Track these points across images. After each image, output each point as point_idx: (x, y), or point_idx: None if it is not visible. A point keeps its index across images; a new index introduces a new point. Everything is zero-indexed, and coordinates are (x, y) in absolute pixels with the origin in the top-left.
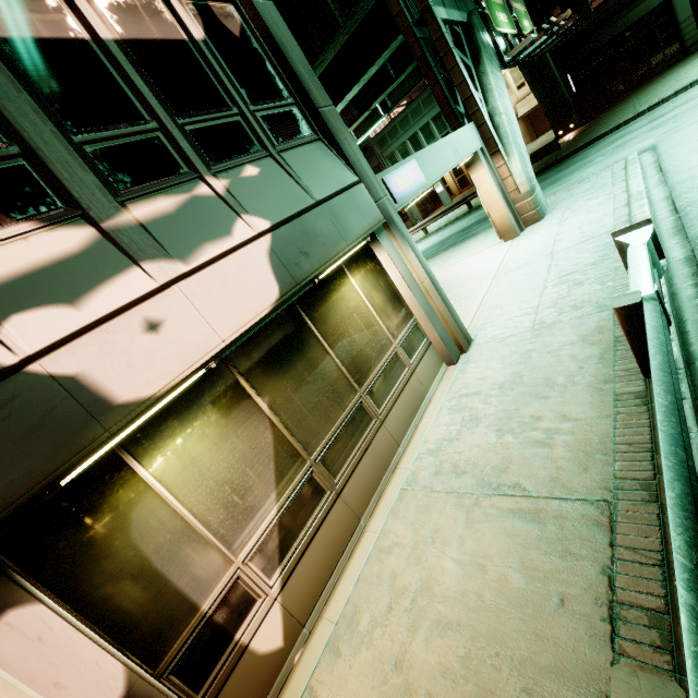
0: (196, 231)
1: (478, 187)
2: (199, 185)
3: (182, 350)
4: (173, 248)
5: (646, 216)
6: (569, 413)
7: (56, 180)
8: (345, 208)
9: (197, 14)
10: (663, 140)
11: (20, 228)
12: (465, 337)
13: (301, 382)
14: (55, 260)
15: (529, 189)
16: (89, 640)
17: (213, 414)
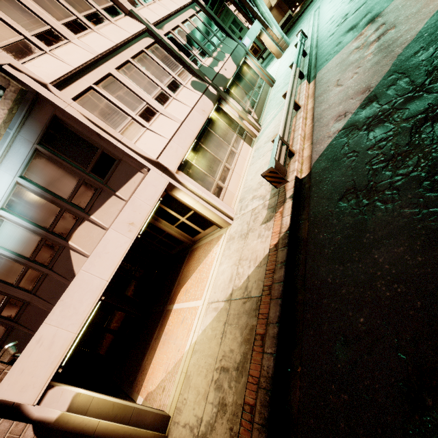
0: (222, 57)
1: (264, 42)
2: (217, 50)
3: (230, 73)
4: (221, 59)
5: (311, 31)
6: None
7: (205, 51)
8: (238, 50)
9: (200, 16)
10: (321, 3)
11: (206, 58)
12: (273, 79)
13: (244, 85)
14: (212, 62)
15: (281, 37)
16: (237, 103)
17: (235, 86)
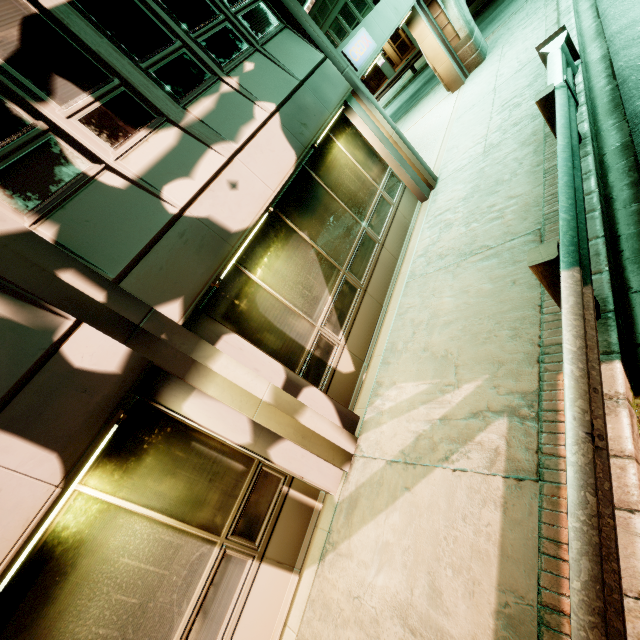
0: (233, 119)
1: (420, 43)
2: (221, 85)
3: (253, 199)
4: (225, 133)
5: (572, 29)
6: (514, 194)
7: (145, 98)
8: (321, 83)
9: None
10: None
11: (141, 135)
12: (431, 177)
13: (324, 221)
14: (167, 151)
15: (468, 32)
16: (262, 352)
17: (278, 244)
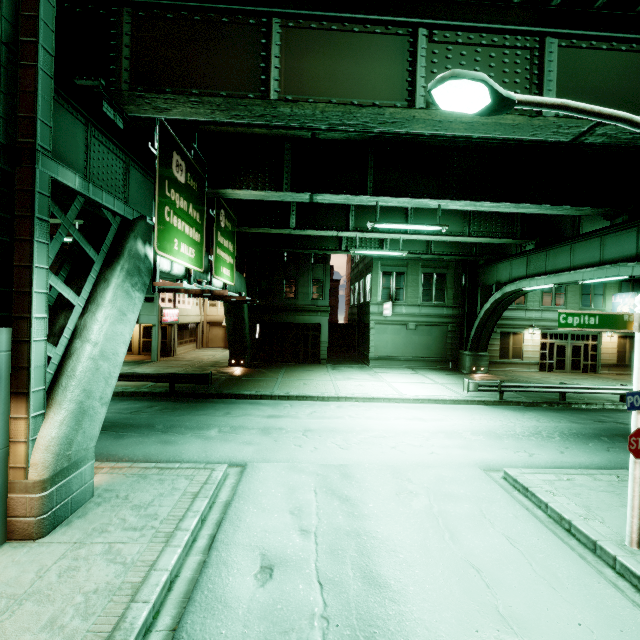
0: None
1: None
2: None
3: None
4: None
5: None
6: None
7: None
8: None
9: None
10: (254, 464)
11: None
12: None
13: None
14: None
15: (46, 477)
16: None
17: None
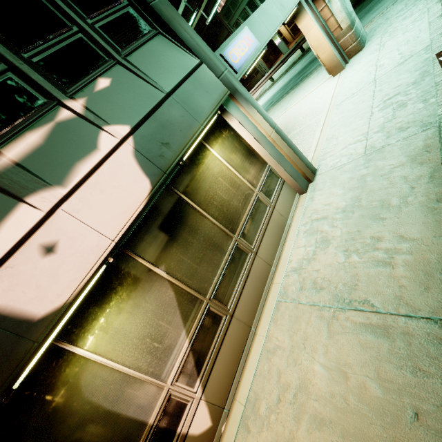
0: (67, 155)
1: (305, 34)
2: (59, 111)
3: (80, 259)
4: (50, 176)
5: None
6: (406, 234)
7: None
8: (192, 92)
9: None
10: None
11: None
12: (310, 170)
13: (187, 245)
14: None
15: (349, 23)
16: None
17: (123, 292)
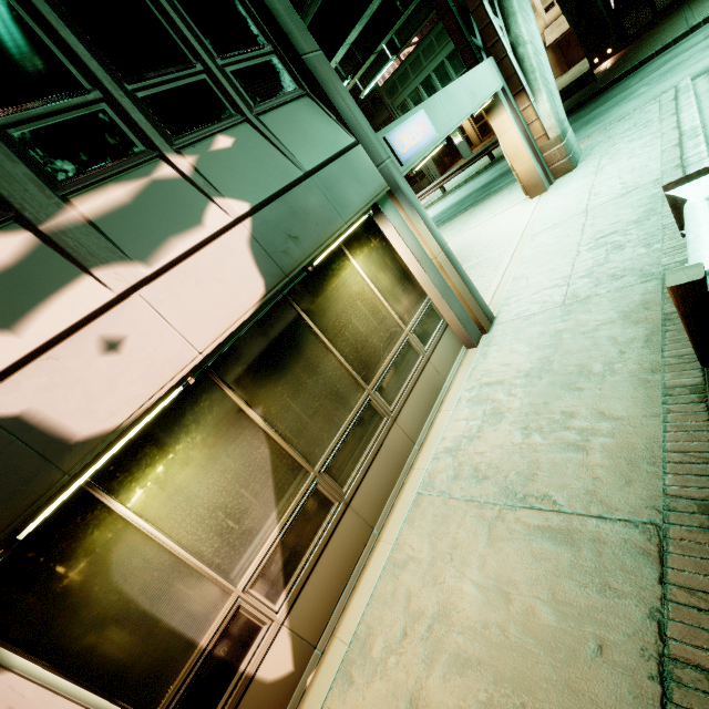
0: (159, 224)
1: (499, 135)
2: (159, 166)
3: (151, 369)
4: (132, 247)
5: (702, 158)
6: (608, 410)
7: None
8: (340, 178)
9: None
10: None
11: None
12: (486, 315)
13: (299, 386)
14: None
15: (559, 133)
16: (70, 702)
17: (198, 434)
